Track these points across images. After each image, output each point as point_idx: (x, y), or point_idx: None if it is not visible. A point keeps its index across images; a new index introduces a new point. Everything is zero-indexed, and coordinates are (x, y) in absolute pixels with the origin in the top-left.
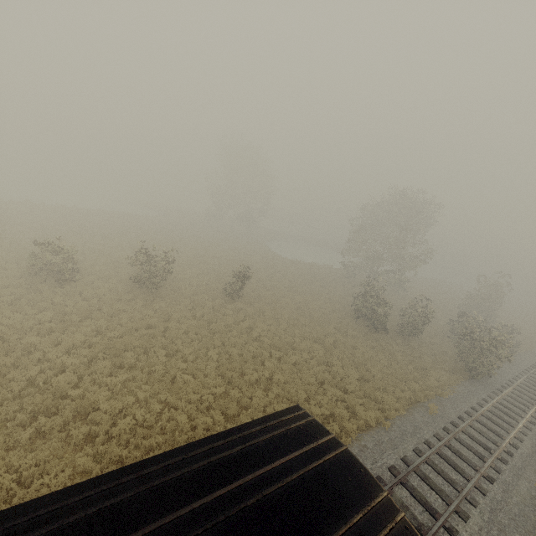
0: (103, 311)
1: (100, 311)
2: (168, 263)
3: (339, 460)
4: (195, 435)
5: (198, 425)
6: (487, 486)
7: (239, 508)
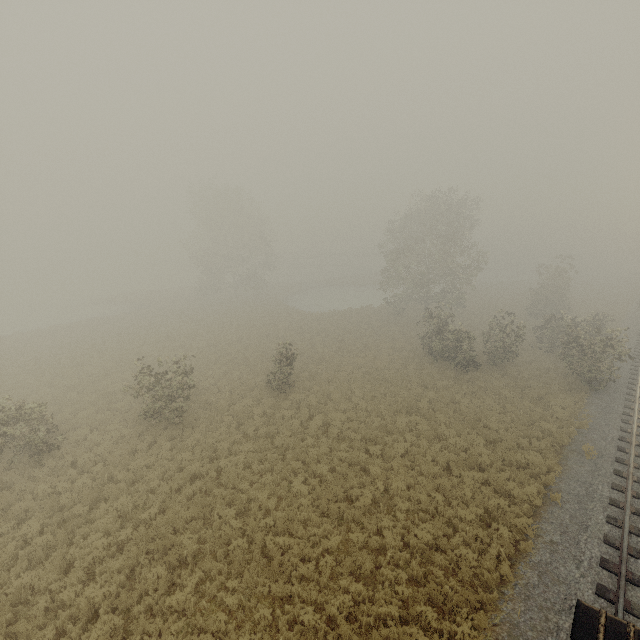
0: (117, 480)
1: (112, 480)
2: (186, 376)
3: None
4: (338, 634)
5: (332, 613)
6: None
7: None
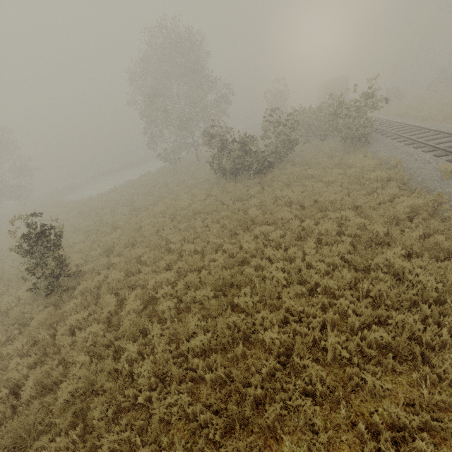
0: None
1: None
2: None
3: None
4: None
5: None
6: None
7: None
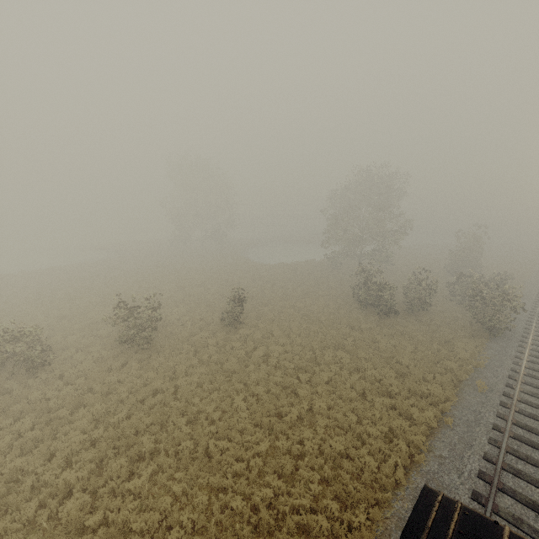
0: (95, 391)
1: (90, 391)
2: (154, 310)
3: None
4: (259, 518)
5: (257, 502)
6: None
7: None
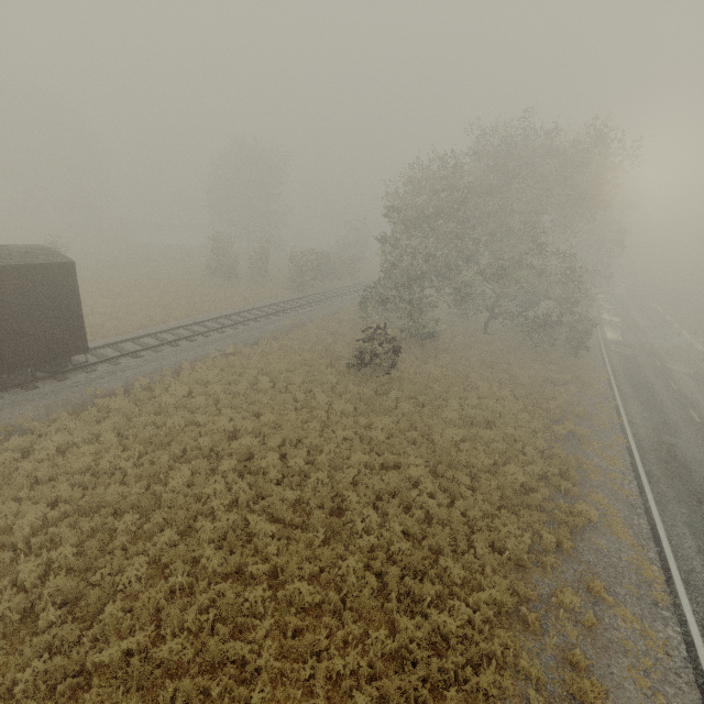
0: None
1: None
2: None
3: (33, 246)
4: None
5: None
6: (253, 324)
7: None
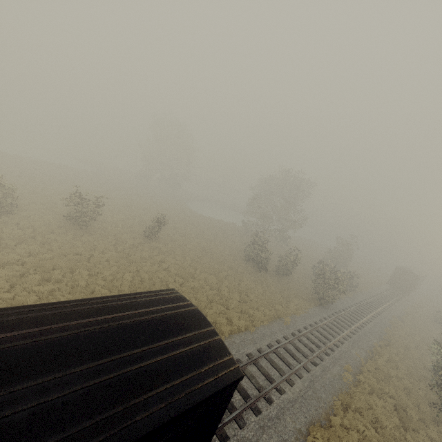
0: (37, 240)
1: (33, 239)
2: (98, 206)
3: (190, 312)
4: None
5: None
6: (312, 367)
7: (118, 323)
